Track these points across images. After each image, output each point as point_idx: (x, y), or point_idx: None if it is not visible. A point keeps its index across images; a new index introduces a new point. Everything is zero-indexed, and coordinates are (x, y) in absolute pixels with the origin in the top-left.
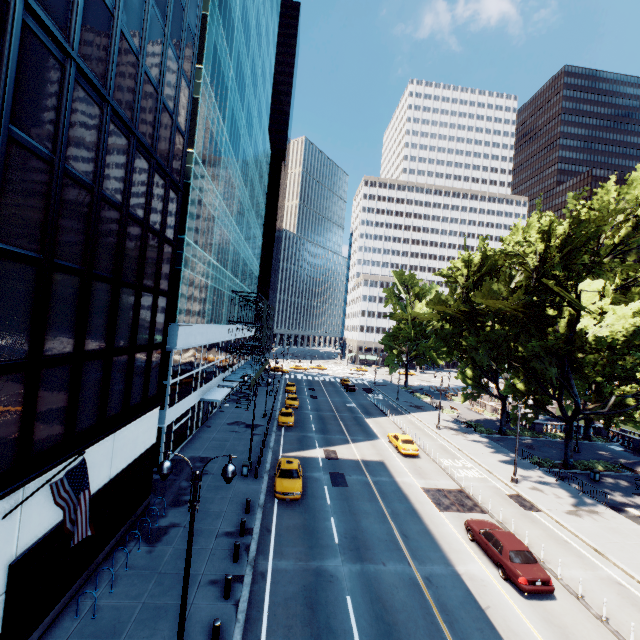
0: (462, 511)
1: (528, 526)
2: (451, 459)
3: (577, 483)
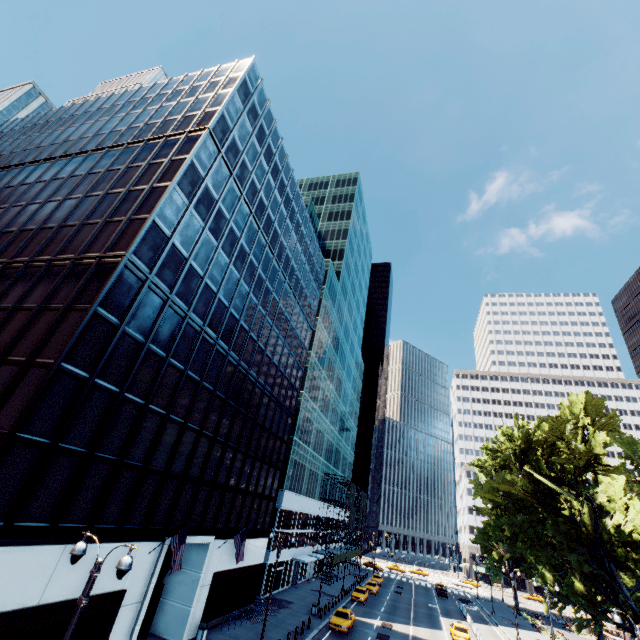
0: None
1: None
2: None
3: None
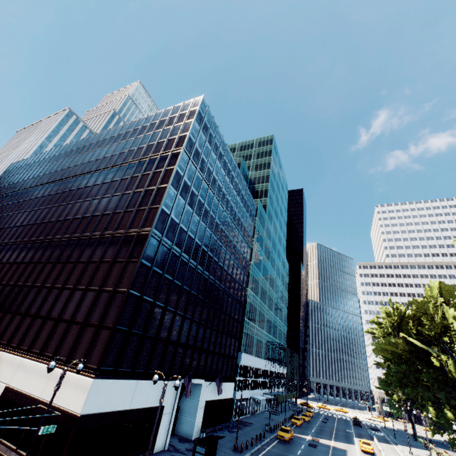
0: None
1: None
2: None
3: None
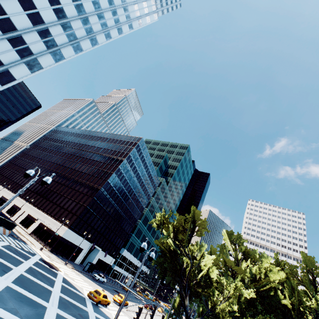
0: None
1: None
2: None
3: None
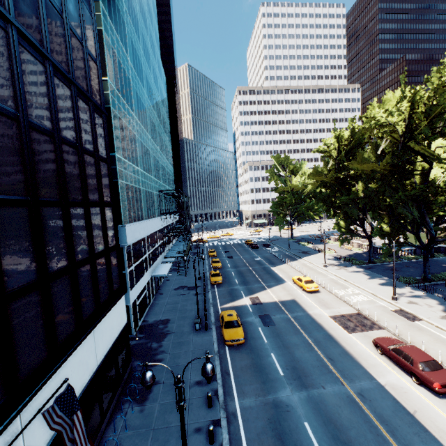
0: (365, 330)
1: (417, 334)
2: (342, 289)
3: (438, 292)
